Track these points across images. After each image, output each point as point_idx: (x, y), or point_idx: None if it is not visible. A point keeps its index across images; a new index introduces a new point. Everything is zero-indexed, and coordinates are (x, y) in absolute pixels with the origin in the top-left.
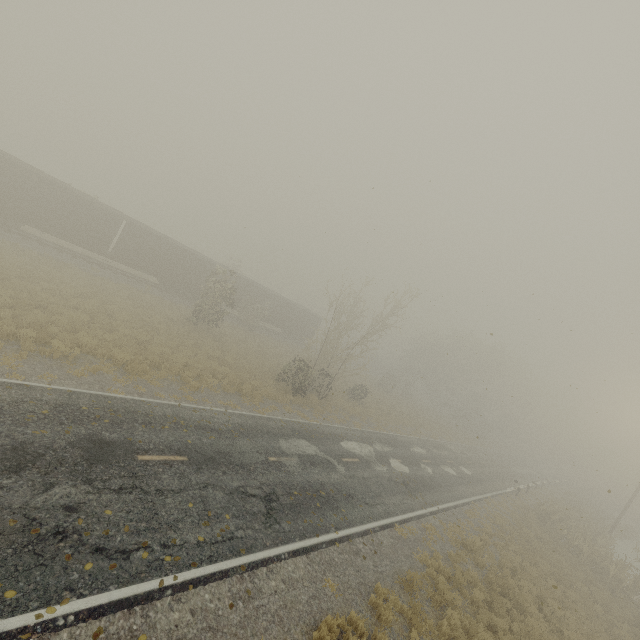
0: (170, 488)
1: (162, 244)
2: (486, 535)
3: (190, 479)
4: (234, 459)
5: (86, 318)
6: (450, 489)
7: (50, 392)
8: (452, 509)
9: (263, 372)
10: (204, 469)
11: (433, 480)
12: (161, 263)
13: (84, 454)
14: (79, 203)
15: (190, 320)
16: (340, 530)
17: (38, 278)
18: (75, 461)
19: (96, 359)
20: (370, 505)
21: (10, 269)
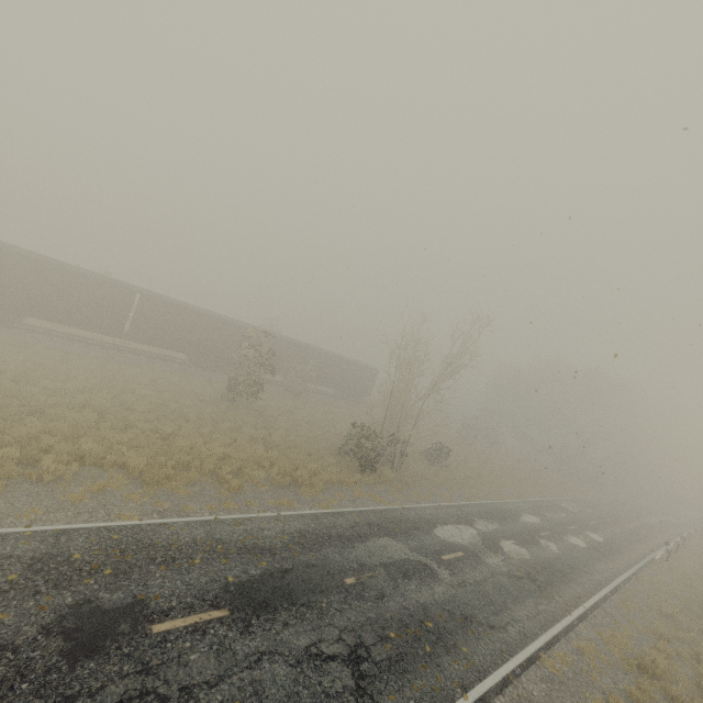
0: (202, 679)
1: (184, 314)
2: (665, 642)
3: (234, 651)
4: (297, 595)
5: (93, 417)
6: (588, 571)
7: (28, 539)
8: (601, 604)
9: (320, 447)
10: (254, 625)
11: (563, 562)
12: (186, 335)
13: (65, 645)
14: (84, 283)
15: (225, 397)
16: (469, 690)
17: (39, 376)
18: (47, 664)
19: (104, 471)
20: (497, 628)
21: (4, 371)
